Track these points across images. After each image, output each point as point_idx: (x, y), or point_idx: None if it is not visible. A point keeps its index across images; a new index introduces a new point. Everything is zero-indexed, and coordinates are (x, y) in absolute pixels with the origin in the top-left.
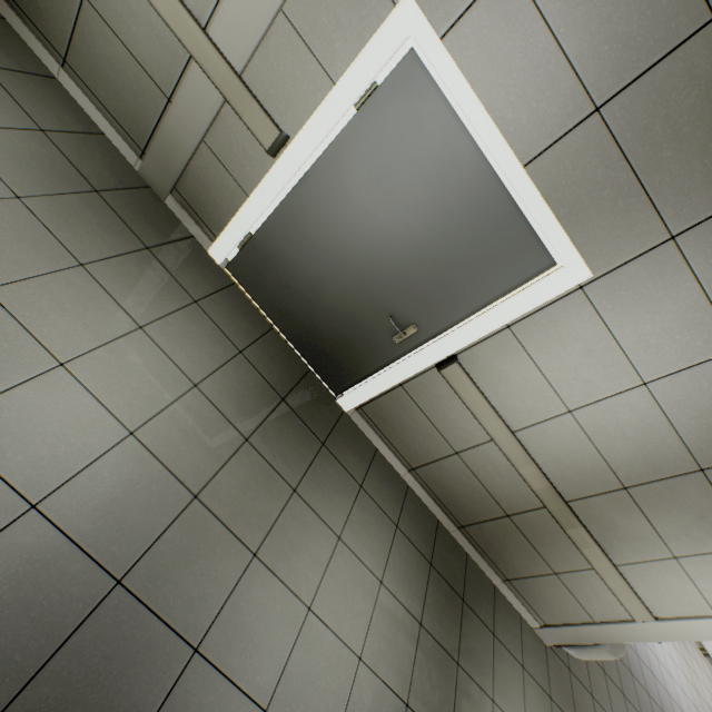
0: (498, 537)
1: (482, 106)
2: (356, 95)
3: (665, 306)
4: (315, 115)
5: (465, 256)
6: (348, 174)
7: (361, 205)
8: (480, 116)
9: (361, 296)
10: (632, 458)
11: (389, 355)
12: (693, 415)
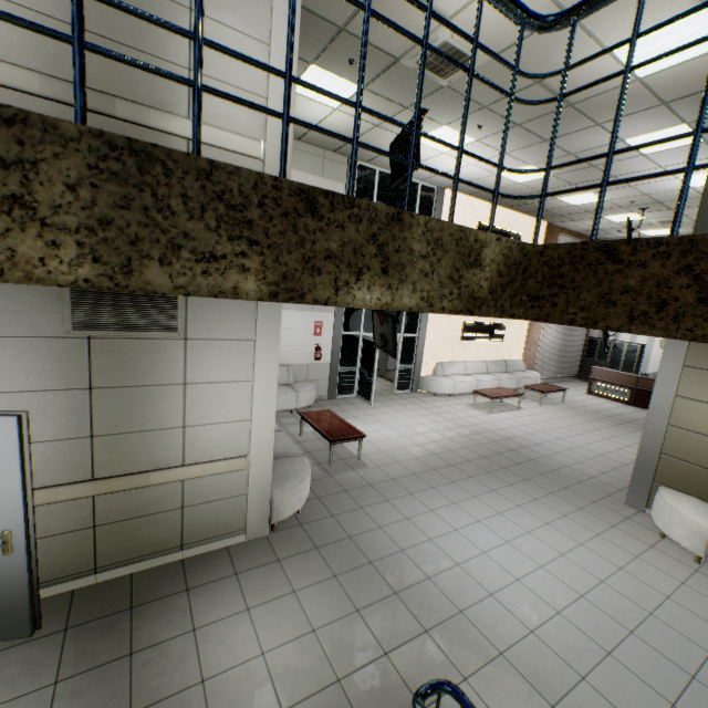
0: None
1: None
2: None
3: None
4: None
5: None
6: None
7: None
8: None
9: None
10: None
11: None
12: None
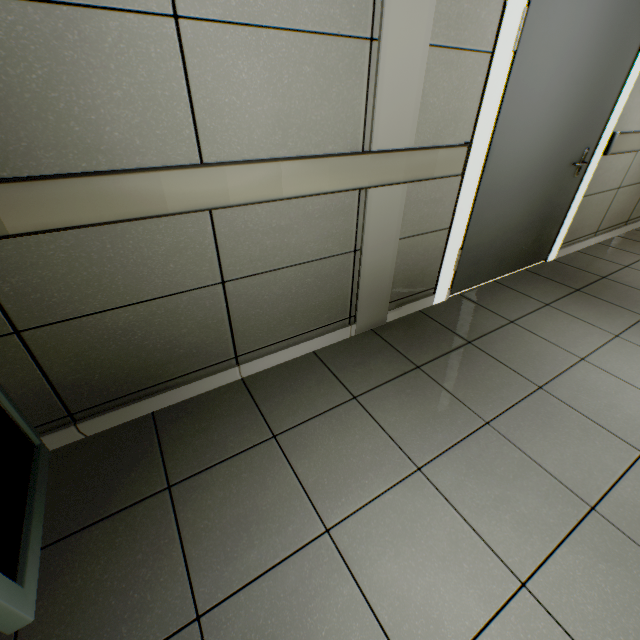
0: None
1: None
2: (512, 38)
3: None
4: (484, 97)
5: (610, 59)
6: (521, 109)
7: (534, 119)
8: None
9: (548, 180)
10: None
11: (573, 189)
12: None
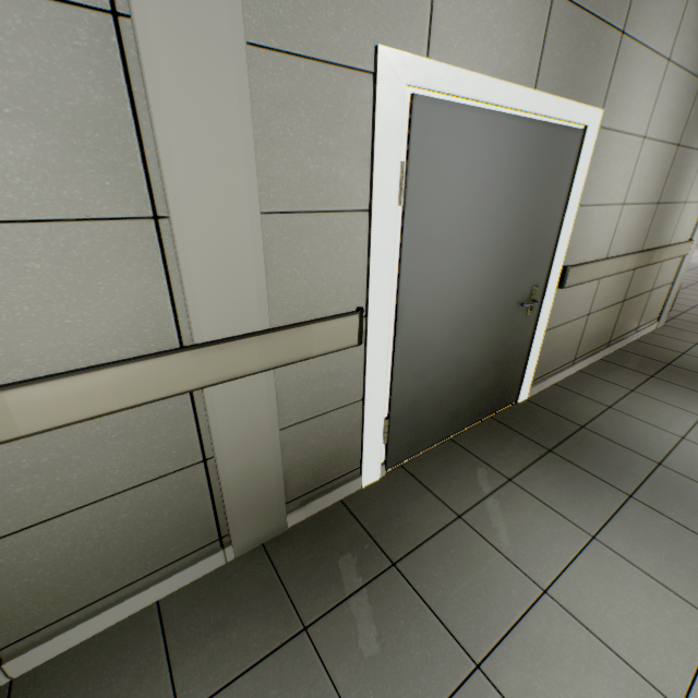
0: (624, 318)
1: (491, 78)
2: (395, 194)
3: (635, 80)
4: (372, 258)
5: (537, 200)
6: (430, 261)
7: (454, 269)
8: (493, 88)
9: (493, 324)
10: (654, 184)
11: (530, 327)
12: (666, 123)
